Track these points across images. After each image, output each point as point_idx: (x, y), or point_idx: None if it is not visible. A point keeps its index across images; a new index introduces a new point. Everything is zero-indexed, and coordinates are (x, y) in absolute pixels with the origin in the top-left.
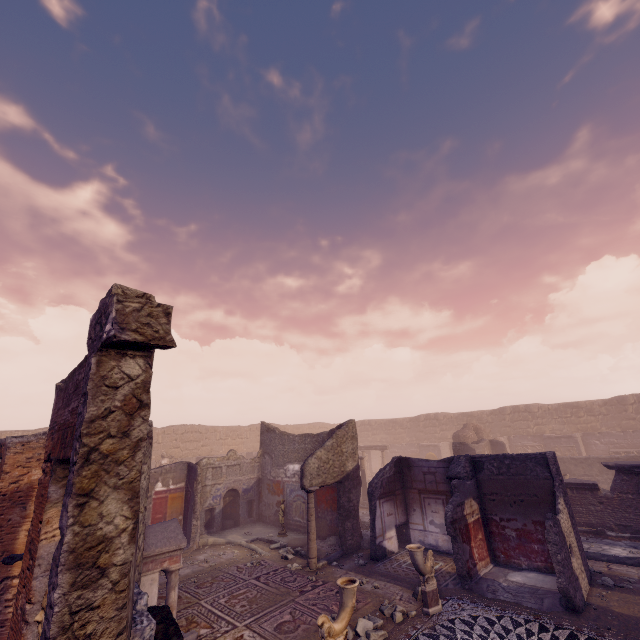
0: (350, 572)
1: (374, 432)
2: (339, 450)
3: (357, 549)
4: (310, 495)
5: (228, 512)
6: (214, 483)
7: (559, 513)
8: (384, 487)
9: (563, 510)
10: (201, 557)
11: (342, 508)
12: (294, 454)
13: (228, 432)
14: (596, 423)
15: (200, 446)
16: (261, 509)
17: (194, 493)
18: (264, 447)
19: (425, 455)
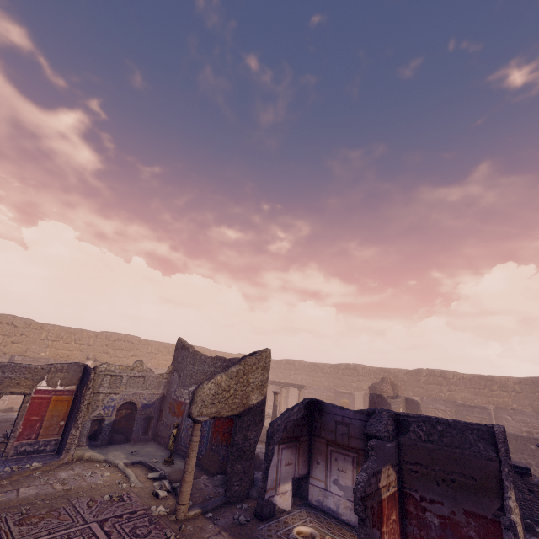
0: (223, 532)
1: (296, 372)
2: (245, 379)
3: (244, 498)
4: (196, 426)
5: (122, 425)
6: (109, 392)
7: (510, 513)
8: (288, 430)
9: (516, 509)
10: (63, 474)
11: (235, 446)
12: (202, 376)
13: (160, 347)
14: (508, 399)
15: (130, 355)
16: (158, 428)
17: (81, 399)
18: (175, 364)
19: (339, 401)
